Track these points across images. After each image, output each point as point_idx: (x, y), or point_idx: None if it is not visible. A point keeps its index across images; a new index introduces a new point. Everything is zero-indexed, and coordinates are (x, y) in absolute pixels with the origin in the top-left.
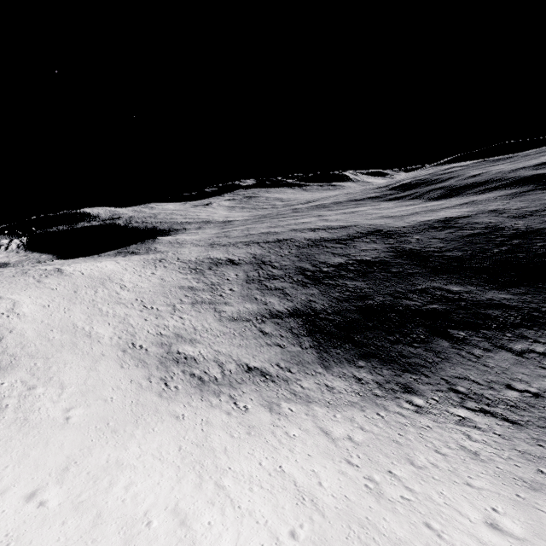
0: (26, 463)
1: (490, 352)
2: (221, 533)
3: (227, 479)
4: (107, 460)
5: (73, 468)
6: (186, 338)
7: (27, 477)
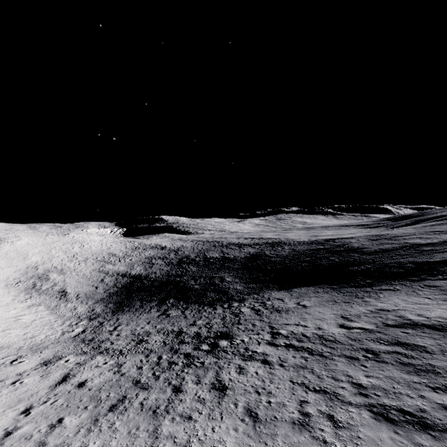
0: None
1: (156, 311)
2: None
3: None
4: None
5: None
6: (63, 271)
7: None
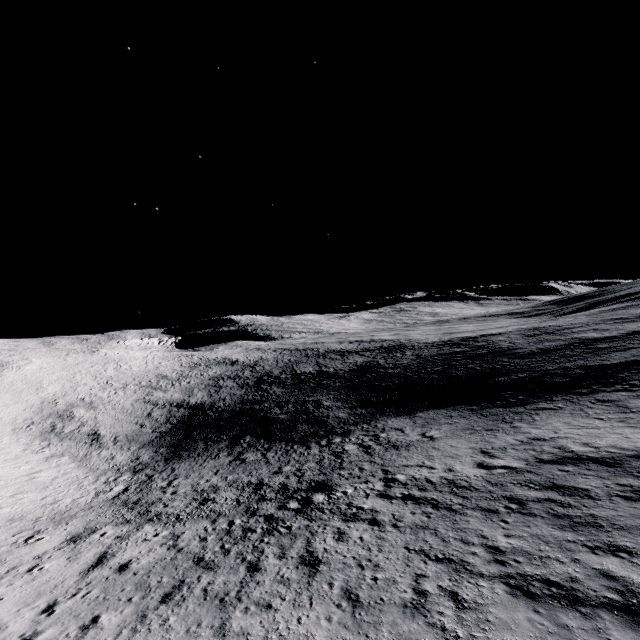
0: None
1: (226, 456)
2: None
3: None
4: None
5: None
6: (93, 405)
7: None
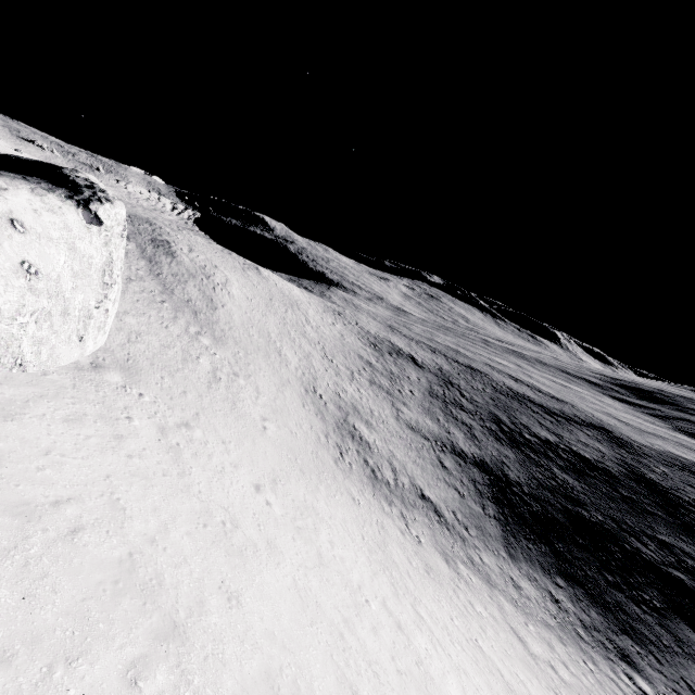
0: (244, 450)
1: None
2: (444, 672)
3: (422, 611)
4: (304, 498)
5: (280, 485)
6: (363, 416)
7: (248, 465)
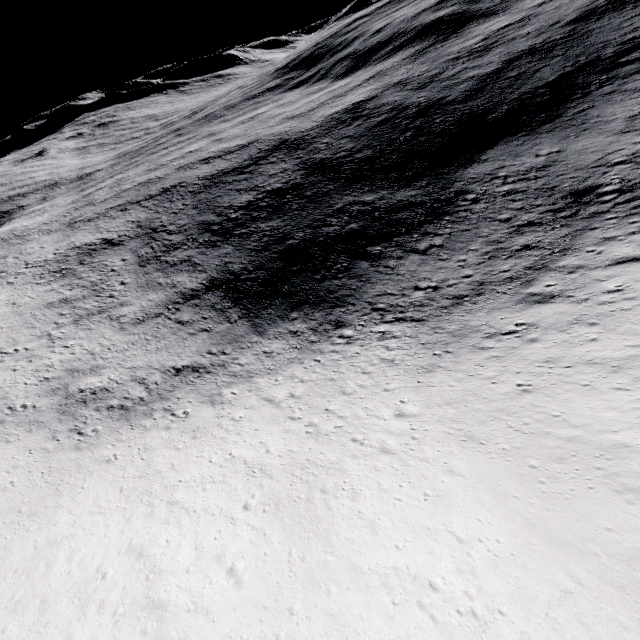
0: None
1: (402, 260)
2: (180, 543)
3: (179, 493)
4: (34, 547)
5: None
6: (84, 369)
7: None
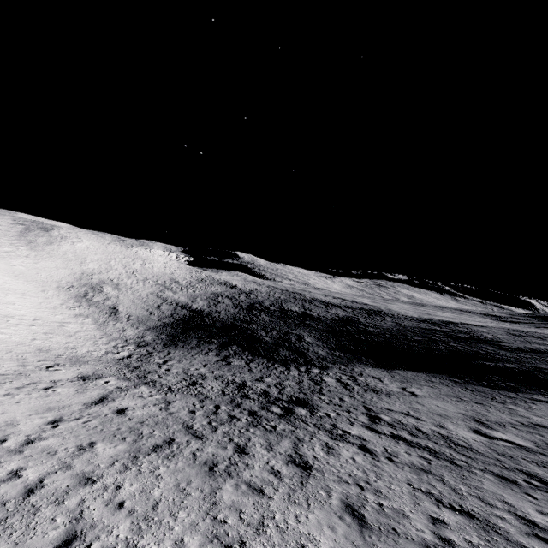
0: None
1: (215, 355)
2: None
3: None
4: None
5: None
6: (118, 286)
7: None
